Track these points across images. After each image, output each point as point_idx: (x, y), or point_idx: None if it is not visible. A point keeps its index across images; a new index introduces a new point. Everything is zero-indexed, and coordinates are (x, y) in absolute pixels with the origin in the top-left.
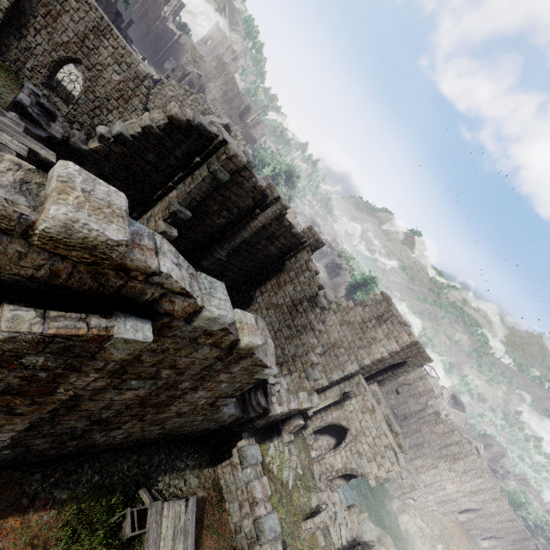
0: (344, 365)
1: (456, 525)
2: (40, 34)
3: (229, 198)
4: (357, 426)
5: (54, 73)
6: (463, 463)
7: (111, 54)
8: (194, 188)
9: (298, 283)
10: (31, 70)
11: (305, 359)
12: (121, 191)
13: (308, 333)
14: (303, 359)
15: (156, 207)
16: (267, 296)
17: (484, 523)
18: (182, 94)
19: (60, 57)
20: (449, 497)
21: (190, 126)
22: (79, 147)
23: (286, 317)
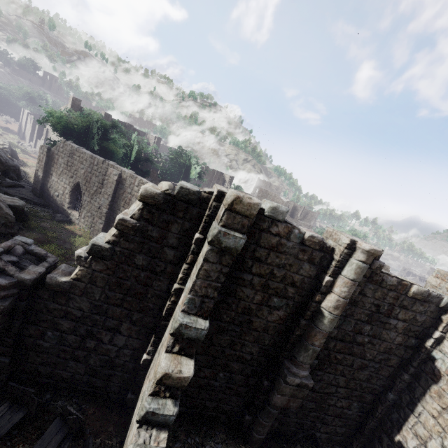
0: None
1: None
2: None
3: (272, 275)
4: None
5: None
6: None
7: None
8: (197, 278)
9: None
10: None
11: None
12: (124, 318)
13: None
14: None
15: (168, 327)
16: None
17: None
18: None
19: None
20: None
21: (171, 198)
22: (57, 281)
23: None
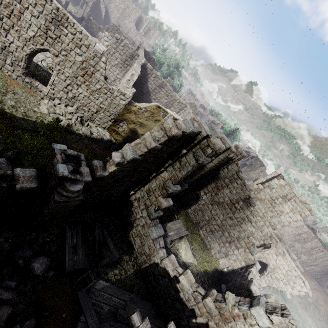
0: (261, 228)
1: (304, 272)
2: (10, 33)
3: None
4: (274, 263)
5: (29, 63)
6: (310, 244)
7: (71, 40)
8: (185, 174)
9: (233, 187)
10: (11, 65)
11: (247, 241)
12: (127, 181)
13: (247, 223)
14: (246, 240)
15: (152, 183)
16: (210, 196)
17: (319, 269)
18: (115, 42)
19: (31, 50)
20: (303, 262)
21: (183, 134)
22: (102, 176)
23: (228, 211)
